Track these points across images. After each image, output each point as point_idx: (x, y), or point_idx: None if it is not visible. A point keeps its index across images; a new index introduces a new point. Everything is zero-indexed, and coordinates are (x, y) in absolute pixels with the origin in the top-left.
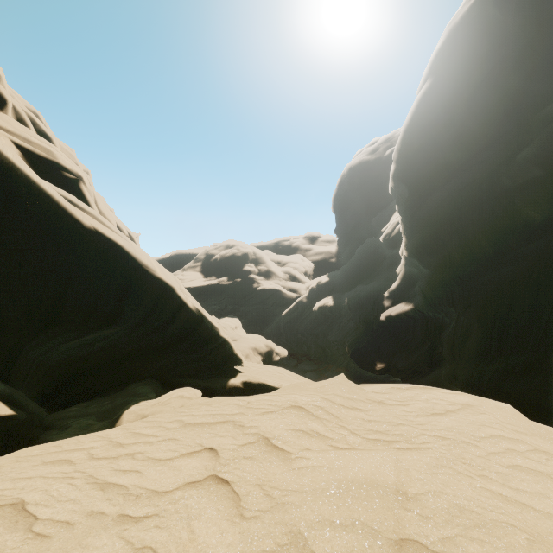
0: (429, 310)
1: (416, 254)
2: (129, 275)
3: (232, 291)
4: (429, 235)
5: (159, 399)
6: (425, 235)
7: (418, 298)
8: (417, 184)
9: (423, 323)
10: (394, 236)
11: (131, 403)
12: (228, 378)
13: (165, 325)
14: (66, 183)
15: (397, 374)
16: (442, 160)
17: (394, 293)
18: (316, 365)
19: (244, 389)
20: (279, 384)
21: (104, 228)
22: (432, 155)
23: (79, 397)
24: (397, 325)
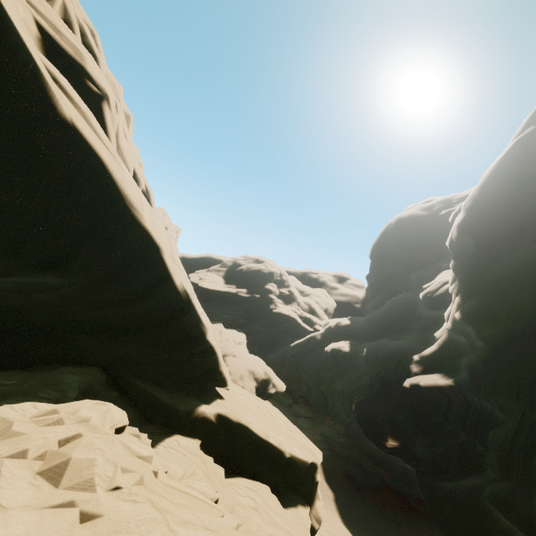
0: (476, 395)
1: (474, 319)
2: (103, 208)
3: (247, 305)
4: (498, 300)
5: (49, 409)
6: (493, 299)
7: (463, 374)
8: (490, 239)
9: (462, 408)
10: (438, 295)
11: (15, 398)
12: (201, 401)
13: (135, 298)
14: (86, 95)
15: (412, 462)
16: (533, 217)
17: (427, 359)
18: (313, 412)
19: (216, 425)
20: (266, 433)
21: (88, 130)
22: (519, 209)
23: (4, 362)
24: (423, 398)
